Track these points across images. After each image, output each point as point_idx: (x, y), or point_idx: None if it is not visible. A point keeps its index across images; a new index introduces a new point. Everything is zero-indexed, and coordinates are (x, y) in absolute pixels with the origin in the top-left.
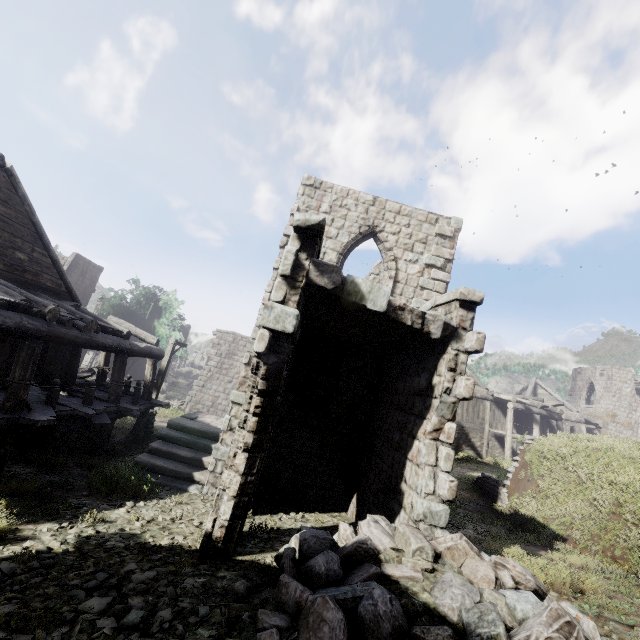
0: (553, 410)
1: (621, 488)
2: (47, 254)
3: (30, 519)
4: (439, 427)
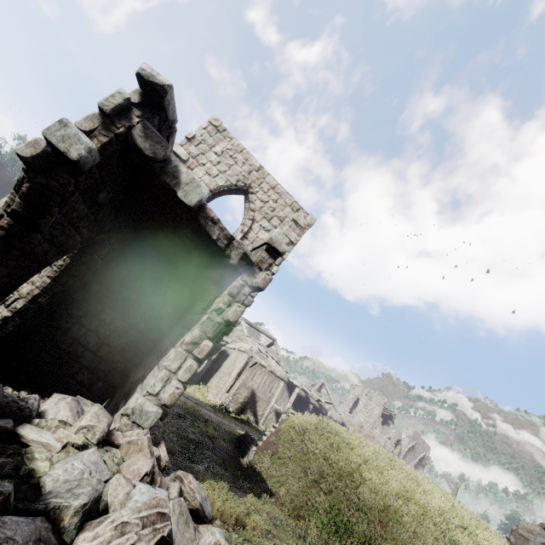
0: (324, 406)
1: (330, 463)
2: None
3: None
4: (198, 341)
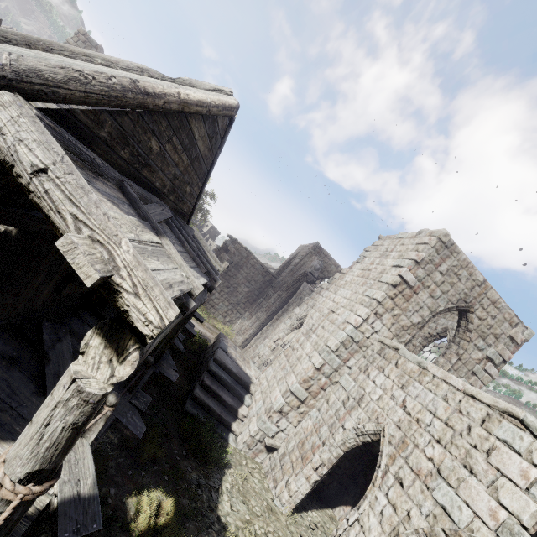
0: None
1: None
2: (201, 187)
3: (189, 526)
4: None
